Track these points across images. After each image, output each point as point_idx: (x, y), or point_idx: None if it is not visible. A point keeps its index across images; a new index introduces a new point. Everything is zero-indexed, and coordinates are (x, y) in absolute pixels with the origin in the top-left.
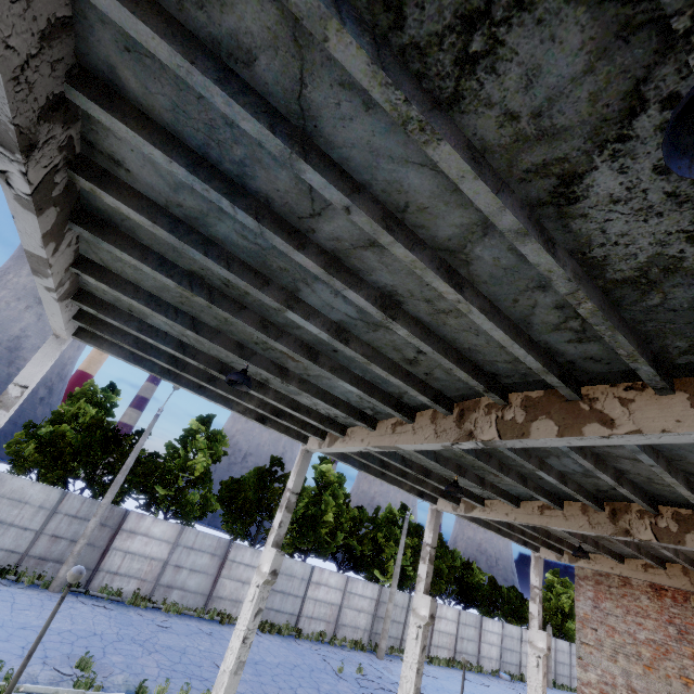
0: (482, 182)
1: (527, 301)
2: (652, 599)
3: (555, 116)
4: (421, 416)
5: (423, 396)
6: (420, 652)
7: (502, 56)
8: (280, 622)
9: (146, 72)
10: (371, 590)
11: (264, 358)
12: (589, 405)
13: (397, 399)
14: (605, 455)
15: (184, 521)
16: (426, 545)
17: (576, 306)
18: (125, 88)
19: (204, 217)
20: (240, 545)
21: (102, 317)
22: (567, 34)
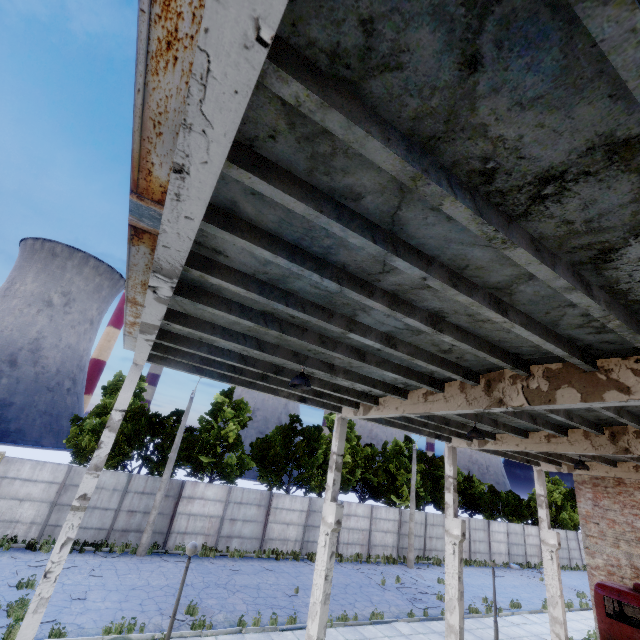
0: (544, 266)
1: (557, 313)
2: None
3: (603, 222)
4: (449, 387)
5: (456, 375)
6: (458, 564)
7: (567, 196)
8: None
9: (264, 204)
10: (393, 513)
11: (314, 360)
12: (605, 375)
13: (428, 376)
14: None
15: (227, 480)
16: (448, 478)
17: (606, 323)
18: (240, 212)
19: (285, 278)
20: (279, 495)
21: (179, 348)
22: (620, 186)
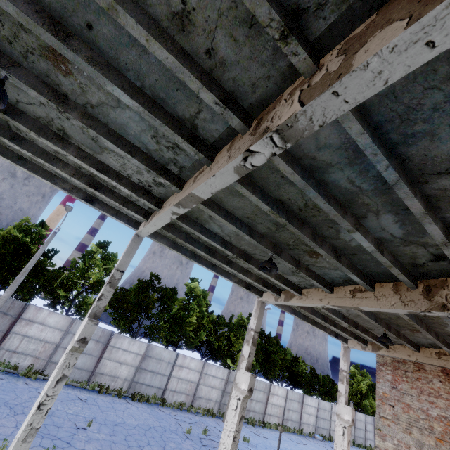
0: None
1: None
2: (443, 382)
3: None
4: (219, 154)
5: (206, 89)
6: (237, 421)
7: None
8: (149, 394)
9: None
10: (222, 373)
11: (31, 75)
12: None
13: (191, 131)
14: (438, 198)
15: (81, 316)
16: (251, 330)
17: None
18: None
19: None
20: (119, 335)
21: None
22: None
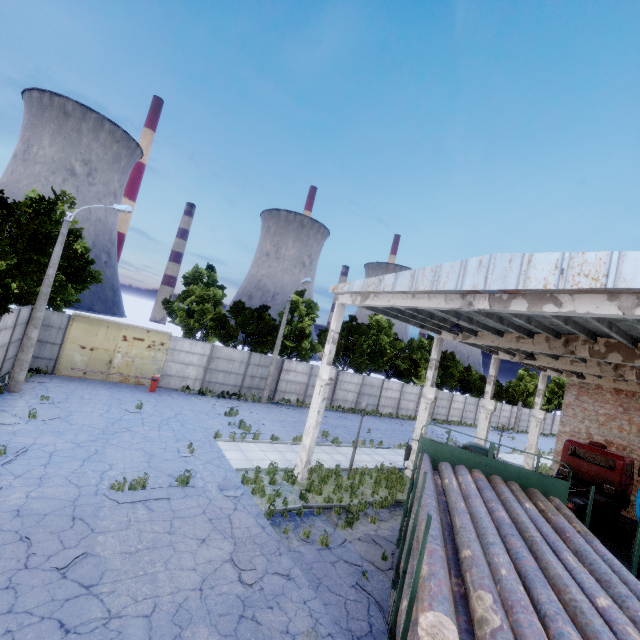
0: None
1: (634, 329)
2: (613, 395)
3: None
4: (538, 337)
5: (552, 336)
6: (488, 424)
7: None
8: (368, 410)
9: None
10: (416, 390)
11: (464, 316)
12: (639, 352)
13: (528, 330)
14: None
15: (302, 359)
16: (491, 376)
17: None
18: None
19: None
20: (344, 372)
21: None
22: None
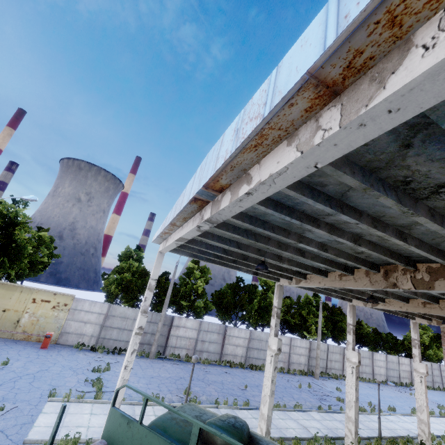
0: (436, 224)
1: (440, 240)
2: None
3: None
4: (358, 272)
5: (364, 267)
6: (355, 380)
7: None
8: (259, 364)
9: None
10: (305, 343)
11: (270, 253)
12: None
13: (344, 265)
14: None
15: (198, 316)
16: (349, 325)
17: None
18: None
19: (265, 215)
20: (231, 327)
21: (189, 245)
22: None
